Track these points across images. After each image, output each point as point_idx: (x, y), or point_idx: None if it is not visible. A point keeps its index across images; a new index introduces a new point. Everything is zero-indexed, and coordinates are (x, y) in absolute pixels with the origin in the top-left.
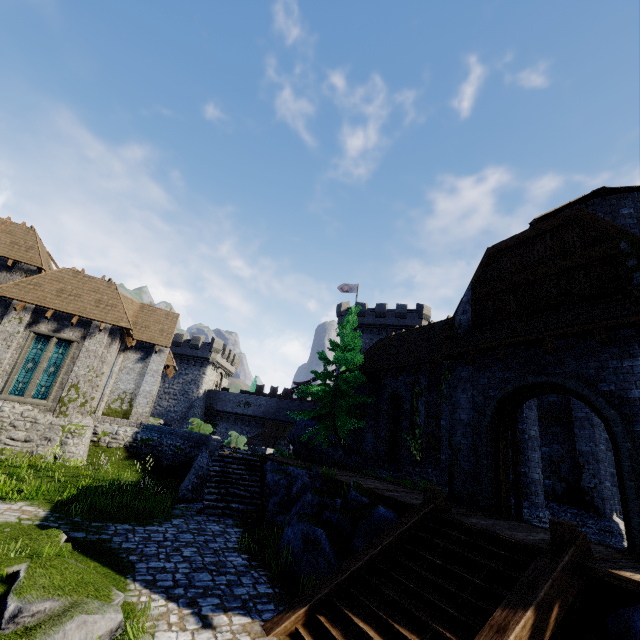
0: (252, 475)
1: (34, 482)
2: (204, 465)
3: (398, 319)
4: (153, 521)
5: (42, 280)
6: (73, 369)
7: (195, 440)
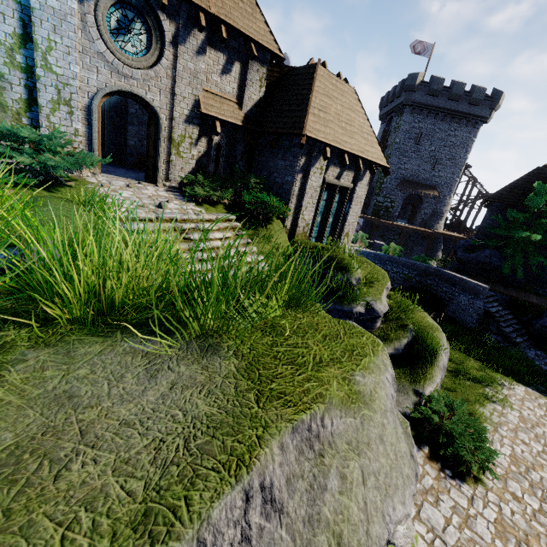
0: (502, 308)
1: (455, 353)
2: (481, 307)
3: (469, 106)
4: (542, 371)
5: (319, 97)
6: (347, 219)
7: (420, 270)
